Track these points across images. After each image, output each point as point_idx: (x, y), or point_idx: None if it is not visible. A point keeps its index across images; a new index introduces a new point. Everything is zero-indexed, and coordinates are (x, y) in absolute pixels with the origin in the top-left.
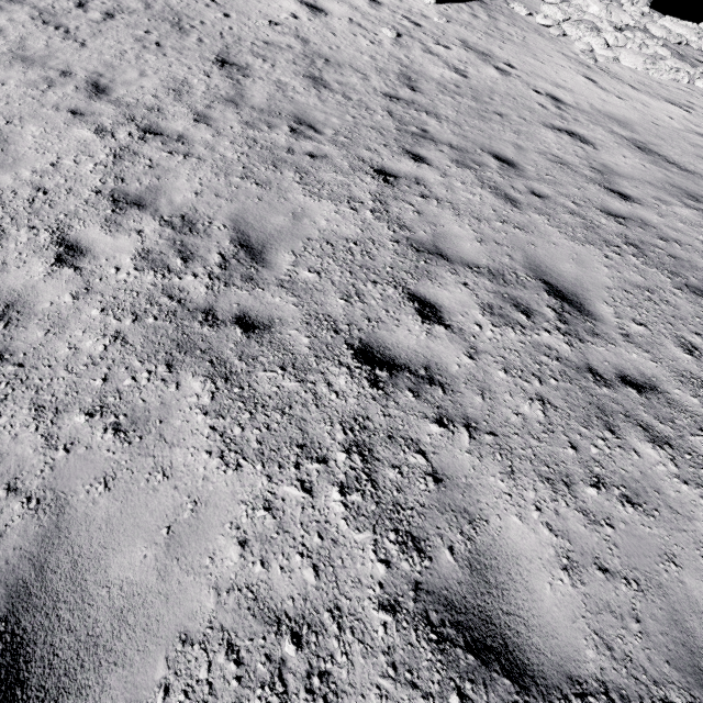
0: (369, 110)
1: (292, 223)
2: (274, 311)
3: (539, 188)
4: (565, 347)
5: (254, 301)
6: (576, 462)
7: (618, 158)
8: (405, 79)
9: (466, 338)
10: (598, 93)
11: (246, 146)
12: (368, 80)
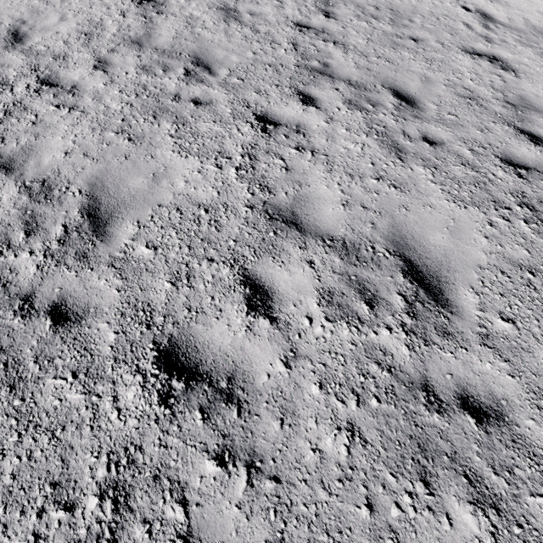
0: (274, 43)
1: (149, 186)
2: (93, 297)
3: (435, 132)
4: (403, 351)
5: (78, 284)
6: (365, 531)
7: (542, 87)
8: (323, 4)
9: (289, 337)
10: (538, 5)
11: (134, 94)
12: (282, 8)
